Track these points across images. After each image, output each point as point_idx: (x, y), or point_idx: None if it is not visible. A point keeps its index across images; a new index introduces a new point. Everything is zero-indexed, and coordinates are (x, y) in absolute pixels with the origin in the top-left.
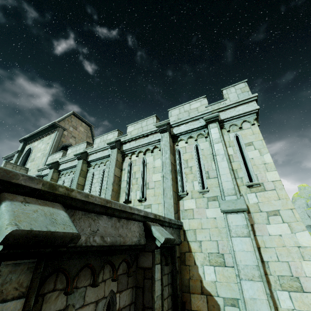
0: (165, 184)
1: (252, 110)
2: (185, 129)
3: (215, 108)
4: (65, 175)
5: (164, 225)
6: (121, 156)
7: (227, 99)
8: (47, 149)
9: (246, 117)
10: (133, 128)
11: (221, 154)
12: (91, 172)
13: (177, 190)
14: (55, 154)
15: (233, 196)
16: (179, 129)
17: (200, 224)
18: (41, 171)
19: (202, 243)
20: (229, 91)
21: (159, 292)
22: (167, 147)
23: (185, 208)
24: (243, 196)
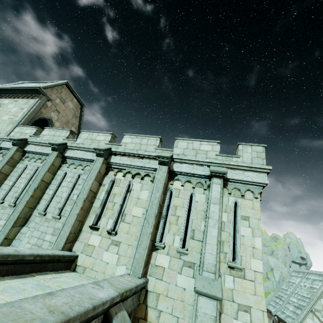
0: (145, 229)
1: (261, 183)
2: (187, 170)
3: (226, 162)
4: (30, 159)
5: (128, 298)
6: (106, 167)
7: (240, 157)
8: (18, 116)
9: (252, 186)
10: (130, 140)
11: (214, 218)
12: (64, 170)
13: (155, 237)
14: (26, 127)
15: (211, 274)
16: (180, 166)
17: (167, 290)
18: (0, 140)
19: (162, 314)
20: (245, 148)
21: None
22: (160, 185)
23: (156, 263)
24: (221, 278)
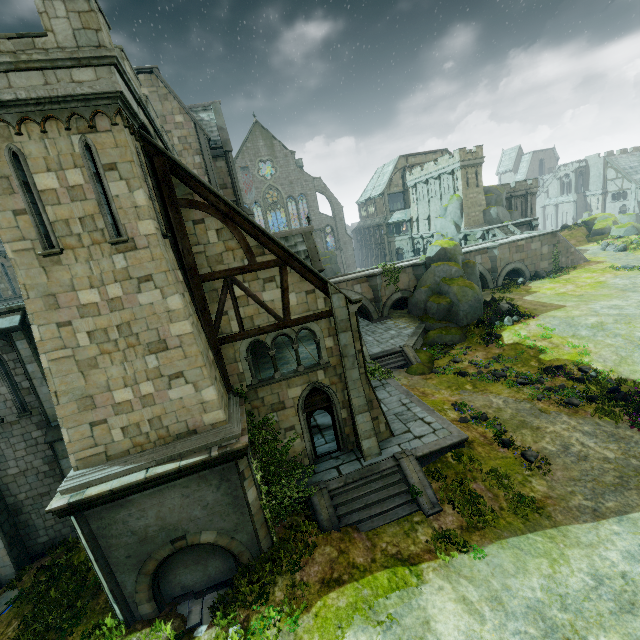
0: None
1: None
2: None
3: None
4: None
5: None
6: None
7: None
8: None
9: None
10: None
11: None
12: None
13: None
14: None
15: None
16: None
17: None
18: None
19: None
20: None
21: (30, 354)
22: None
23: None
24: None
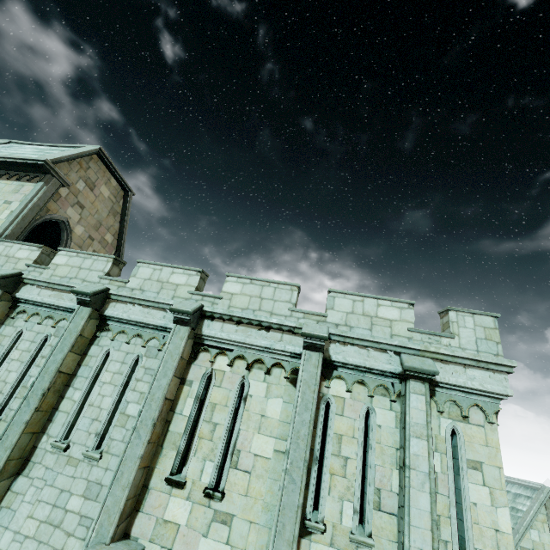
0: (287, 496)
1: (499, 393)
2: (358, 360)
3: (431, 349)
4: (29, 317)
5: None
6: (192, 344)
7: (455, 337)
8: None
9: (481, 398)
10: (240, 287)
11: (421, 470)
12: (103, 346)
13: (303, 505)
14: (19, 246)
15: None
16: (344, 351)
17: None
18: None
19: None
20: (461, 319)
21: None
22: (311, 395)
23: None
24: None
